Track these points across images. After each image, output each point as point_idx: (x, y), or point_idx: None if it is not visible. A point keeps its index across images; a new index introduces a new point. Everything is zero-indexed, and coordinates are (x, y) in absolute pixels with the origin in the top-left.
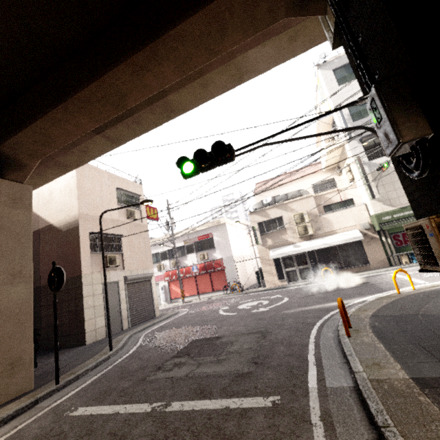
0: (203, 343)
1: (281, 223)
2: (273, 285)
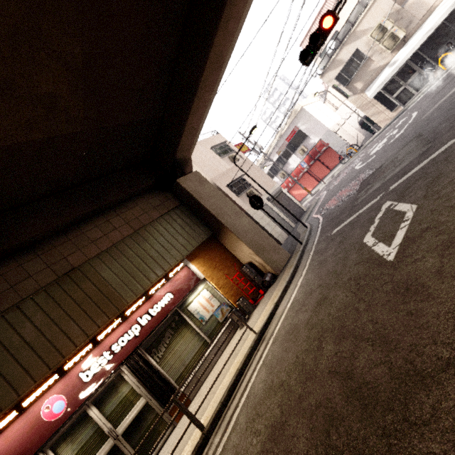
0: (370, 177)
1: (360, 56)
2: (388, 120)
